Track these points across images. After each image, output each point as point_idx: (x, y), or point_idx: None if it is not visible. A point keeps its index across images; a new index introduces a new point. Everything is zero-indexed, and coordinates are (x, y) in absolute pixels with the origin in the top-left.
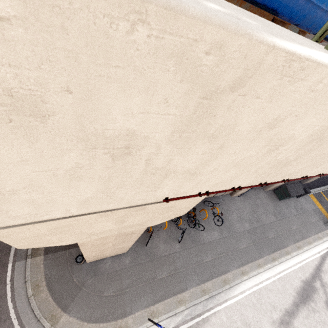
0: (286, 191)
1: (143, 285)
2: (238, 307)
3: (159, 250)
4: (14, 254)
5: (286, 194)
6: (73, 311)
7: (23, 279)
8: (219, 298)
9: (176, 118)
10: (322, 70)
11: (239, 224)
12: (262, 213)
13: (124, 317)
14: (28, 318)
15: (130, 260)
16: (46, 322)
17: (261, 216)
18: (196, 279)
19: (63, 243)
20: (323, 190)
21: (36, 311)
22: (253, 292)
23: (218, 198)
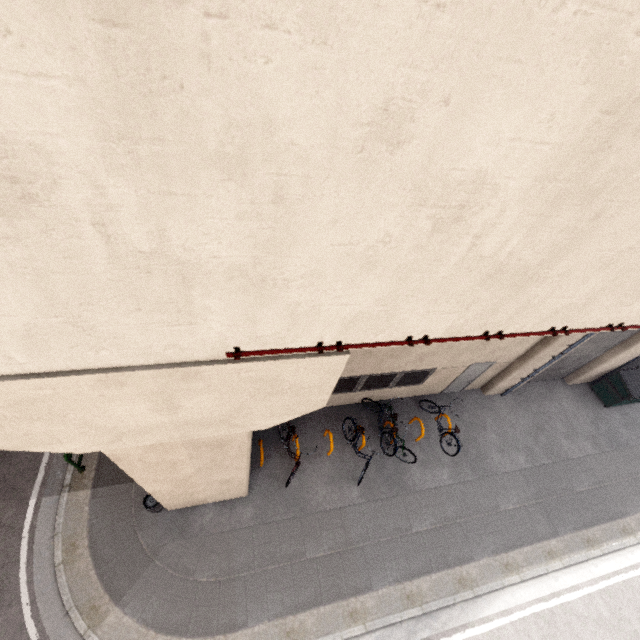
0: (621, 387)
1: (276, 568)
2: None
3: (314, 497)
4: (41, 482)
5: (620, 393)
6: (131, 605)
7: (52, 529)
8: (447, 619)
9: (75, 90)
10: None
11: (501, 455)
12: (561, 435)
13: (231, 631)
14: (50, 605)
15: (254, 512)
16: (81, 618)
17: (557, 441)
18: (394, 568)
19: (68, 447)
20: None
21: (64, 594)
22: (535, 615)
23: (453, 397)
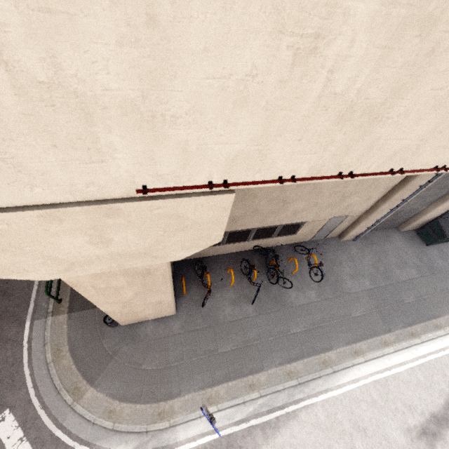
0: (439, 230)
1: (198, 359)
2: (346, 402)
3: (222, 313)
4: (32, 311)
5: (438, 234)
6: (101, 385)
7: (43, 341)
8: (315, 386)
9: None
10: None
11: (352, 280)
12: (394, 266)
13: (169, 399)
14: (47, 388)
15: (181, 324)
16: (68, 395)
17: (391, 269)
18: (278, 356)
19: (34, 275)
20: None
21: (55, 381)
22: (374, 382)
23: (319, 243)
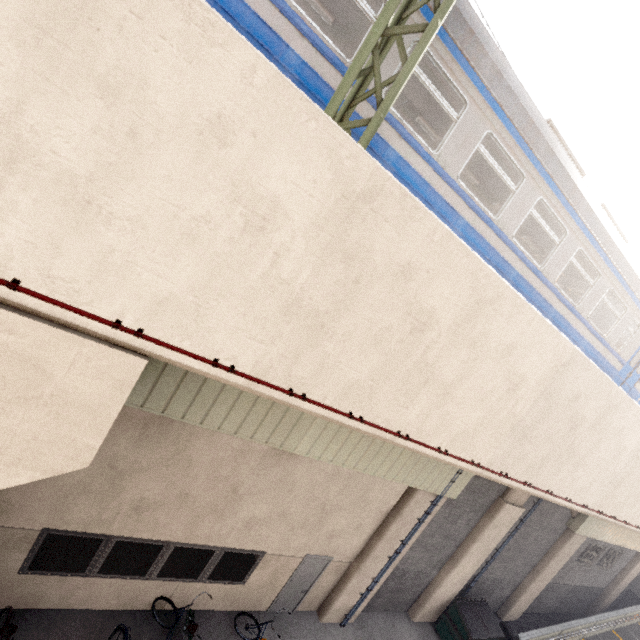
0: (460, 623)
1: None
2: None
3: None
4: None
5: (460, 632)
6: None
7: None
8: None
9: None
10: (244, 48)
11: None
12: None
13: None
14: None
15: None
16: None
17: None
18: None
19: None
20: (547, 639)
21: None
22: None
23: (283, 619)
